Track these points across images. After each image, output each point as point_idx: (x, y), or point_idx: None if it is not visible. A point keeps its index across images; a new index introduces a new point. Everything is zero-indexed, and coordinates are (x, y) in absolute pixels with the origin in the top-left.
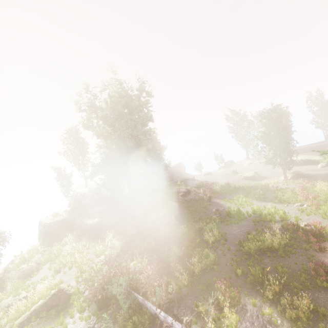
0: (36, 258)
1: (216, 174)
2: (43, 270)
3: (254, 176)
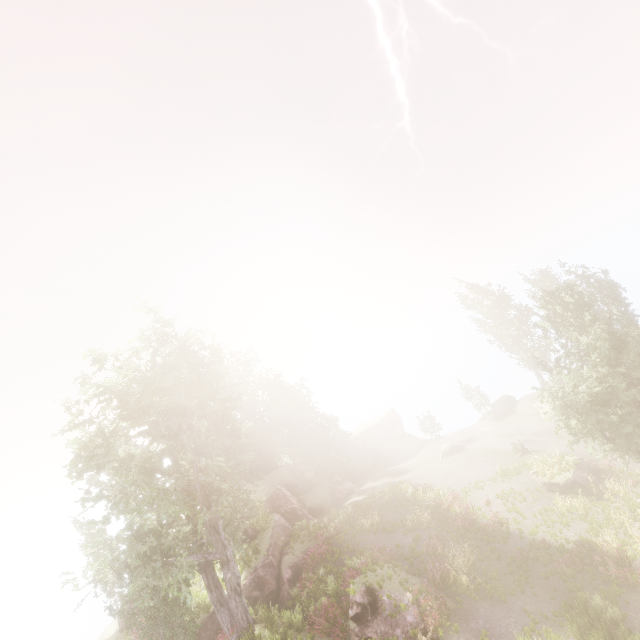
0: None
1: (471, 453)
2: None
3: (574, 481)
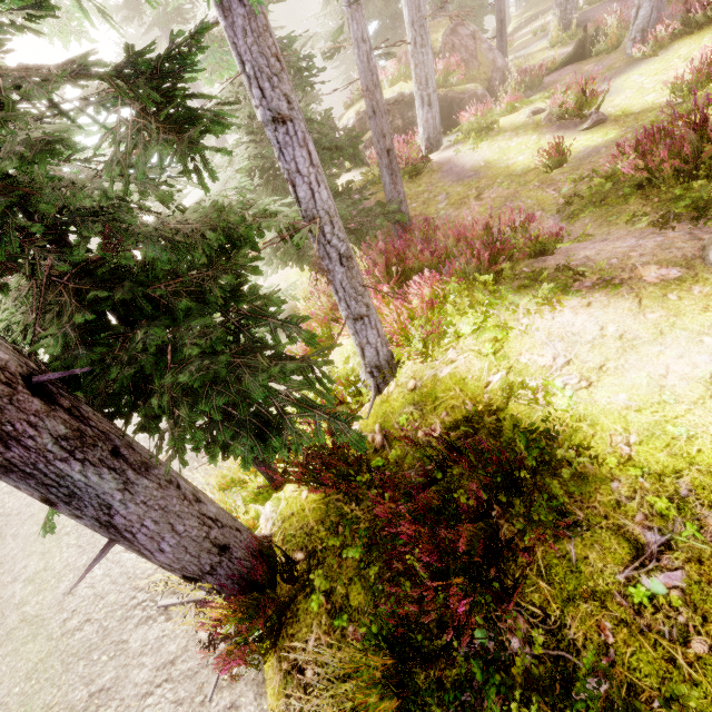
0: None
1: None
2: None
3: None
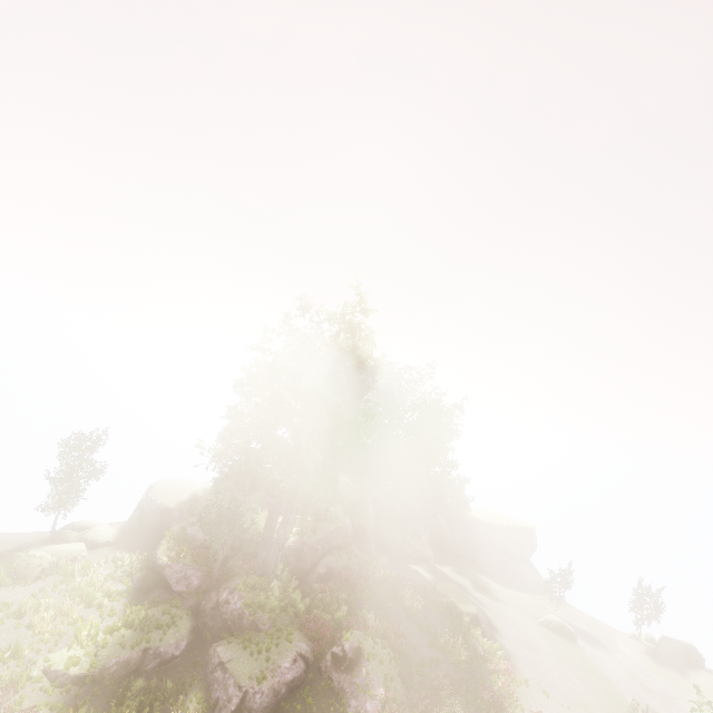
0: (68, 551)
1: (576, 654)
2: (41, 584)
3: None
